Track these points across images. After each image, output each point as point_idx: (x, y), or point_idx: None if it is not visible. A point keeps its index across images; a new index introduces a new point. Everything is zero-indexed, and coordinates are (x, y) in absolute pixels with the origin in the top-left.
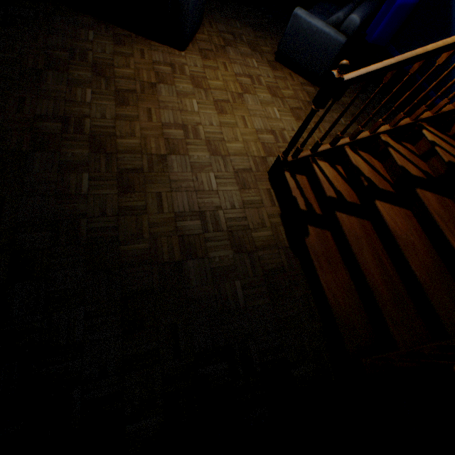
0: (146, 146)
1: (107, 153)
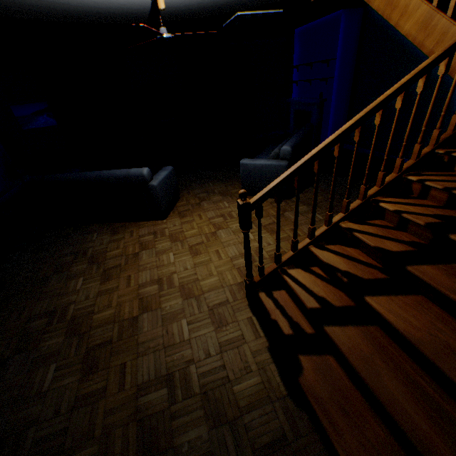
0: (120, 313)
1: (81, 333)
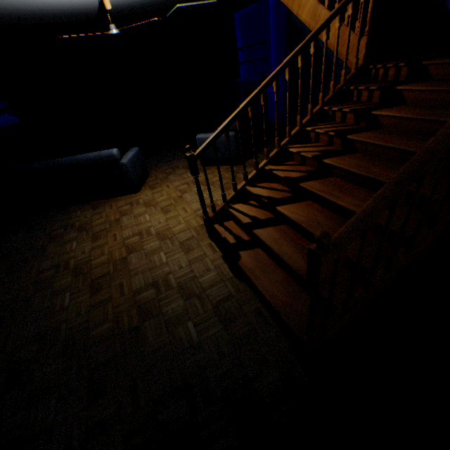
0: (112, 257)
1: (84, 273)
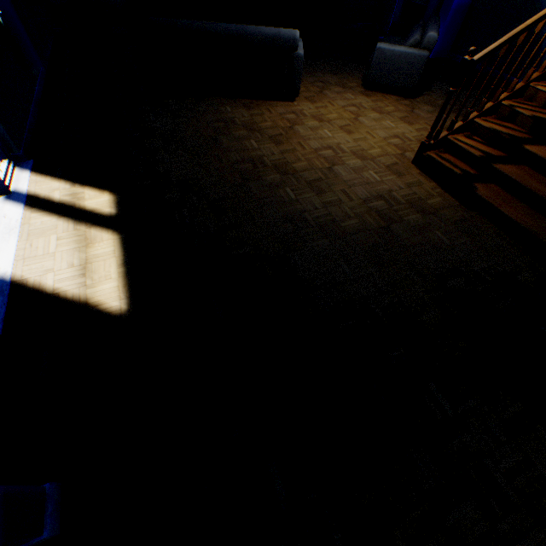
0: (313, 165)
1: (291, 174)
